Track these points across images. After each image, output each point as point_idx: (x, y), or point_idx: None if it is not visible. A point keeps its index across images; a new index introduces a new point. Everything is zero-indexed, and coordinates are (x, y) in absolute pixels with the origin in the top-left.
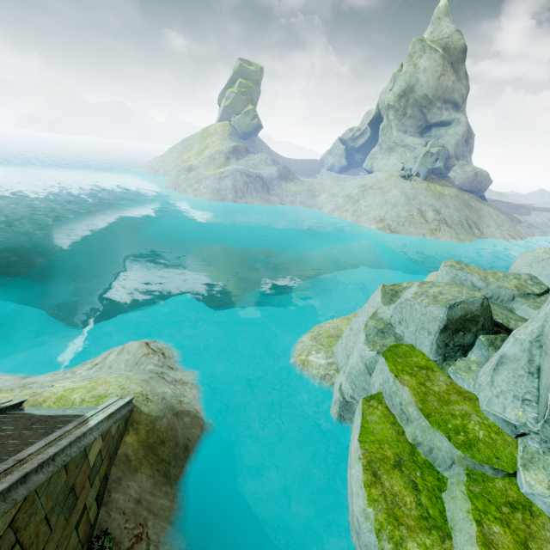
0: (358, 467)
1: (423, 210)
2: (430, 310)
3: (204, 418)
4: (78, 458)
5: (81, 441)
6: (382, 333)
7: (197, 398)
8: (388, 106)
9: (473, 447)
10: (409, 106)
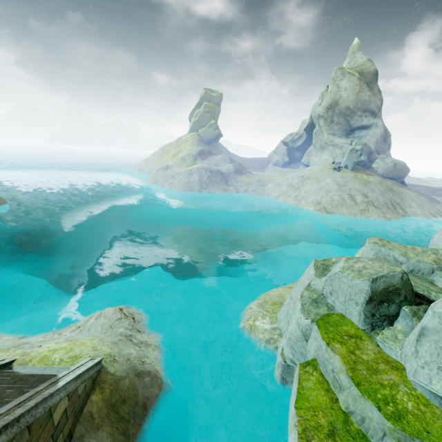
0: (294, 434)
1: (352, 195)
2: (356, 283)
3: (163, 377)
4: (42, 418)
5: (47, 401)
6: (316, 303)
7: (158, 358)
8: (318, 116)
9: (403, 419)
10: (335, 115)
